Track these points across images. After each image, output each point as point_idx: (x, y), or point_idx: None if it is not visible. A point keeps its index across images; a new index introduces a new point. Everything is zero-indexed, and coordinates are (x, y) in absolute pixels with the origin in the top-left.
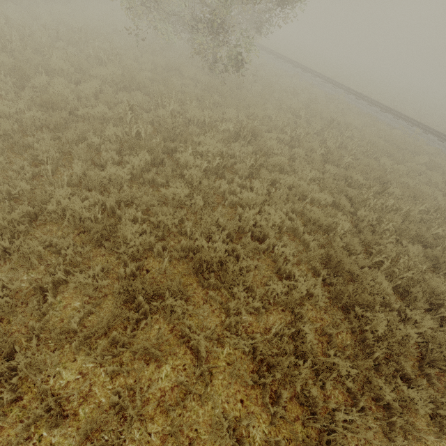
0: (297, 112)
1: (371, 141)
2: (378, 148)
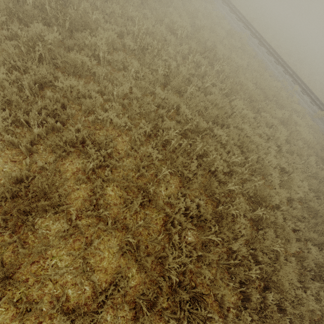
0: (174, 28)
1: (240, 82)
2: (242, 90)
